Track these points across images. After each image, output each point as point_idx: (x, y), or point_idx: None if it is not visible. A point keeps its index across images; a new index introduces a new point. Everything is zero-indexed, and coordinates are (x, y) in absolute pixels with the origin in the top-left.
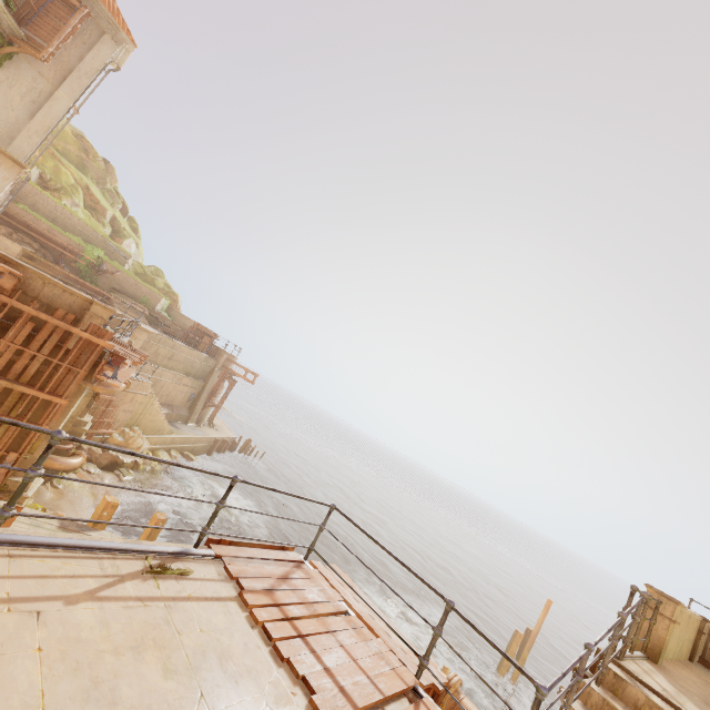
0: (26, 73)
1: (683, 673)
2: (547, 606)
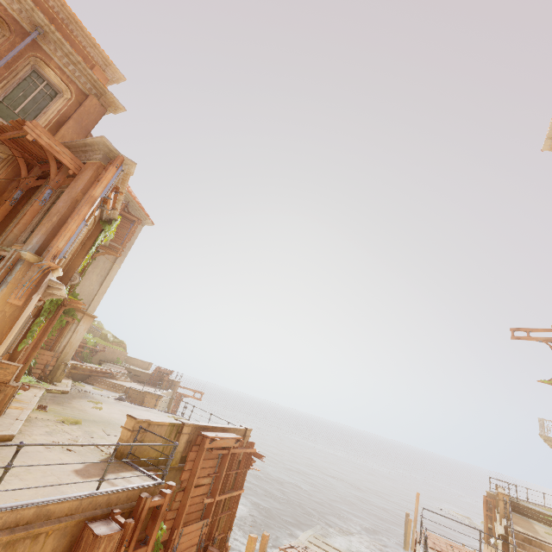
0: (100, 261)
1: (513, 519)
2: (417, 496)
